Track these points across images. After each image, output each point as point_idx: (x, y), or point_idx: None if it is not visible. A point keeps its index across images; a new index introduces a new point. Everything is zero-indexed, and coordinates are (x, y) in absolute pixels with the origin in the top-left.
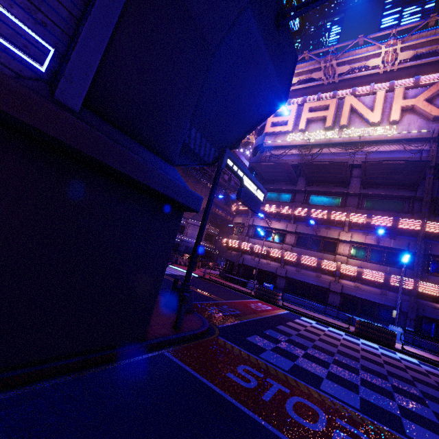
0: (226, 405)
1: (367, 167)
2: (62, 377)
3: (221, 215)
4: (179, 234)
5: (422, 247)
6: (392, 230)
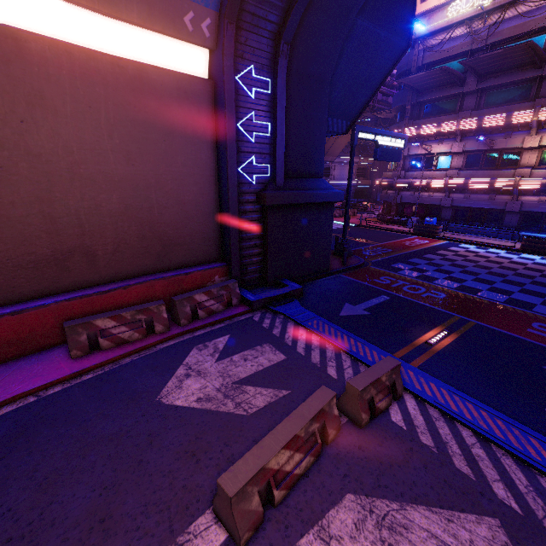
0: (371, 288)
1: None
2: (305, 283)
3: (371, 143)
4: (325, 178)
5: None
6: None
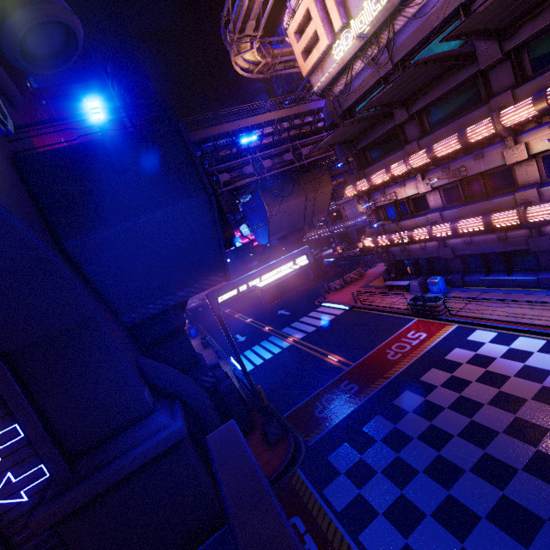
0: None
1: (464, 31)
2: None
3: None
4: (339, 222)
5: None
6: None
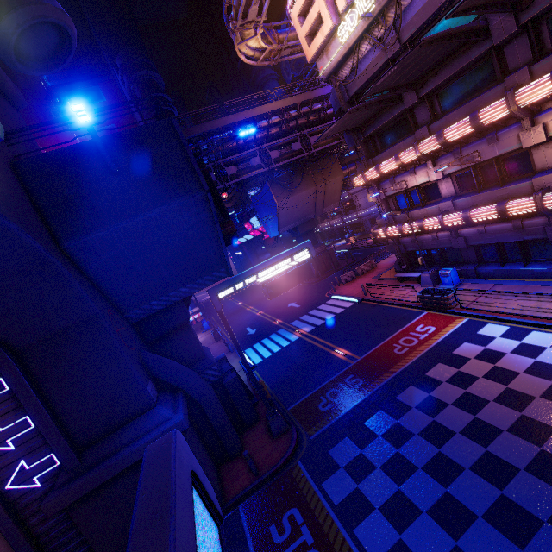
0: None
1: (473, 4)
2: None
3: None
4: (353, 211)
5: None
6: None
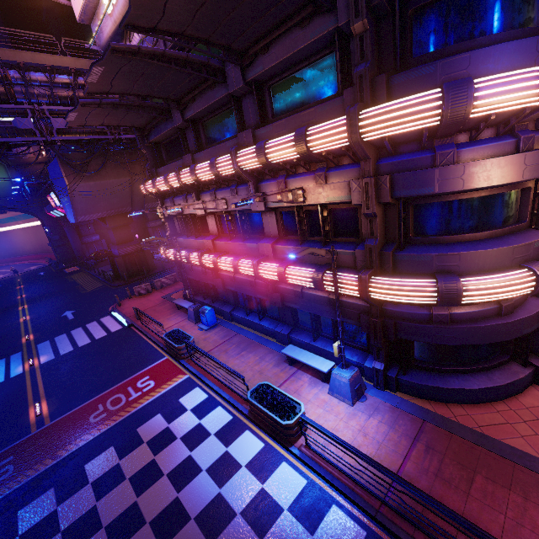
0: None
1: (159, 26)
2: None
3: None
4: None
5: (369, 189)
6: (314, 161)
